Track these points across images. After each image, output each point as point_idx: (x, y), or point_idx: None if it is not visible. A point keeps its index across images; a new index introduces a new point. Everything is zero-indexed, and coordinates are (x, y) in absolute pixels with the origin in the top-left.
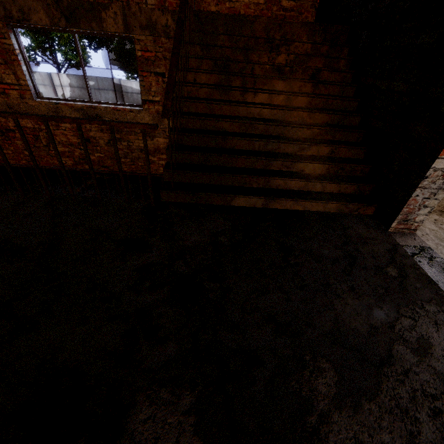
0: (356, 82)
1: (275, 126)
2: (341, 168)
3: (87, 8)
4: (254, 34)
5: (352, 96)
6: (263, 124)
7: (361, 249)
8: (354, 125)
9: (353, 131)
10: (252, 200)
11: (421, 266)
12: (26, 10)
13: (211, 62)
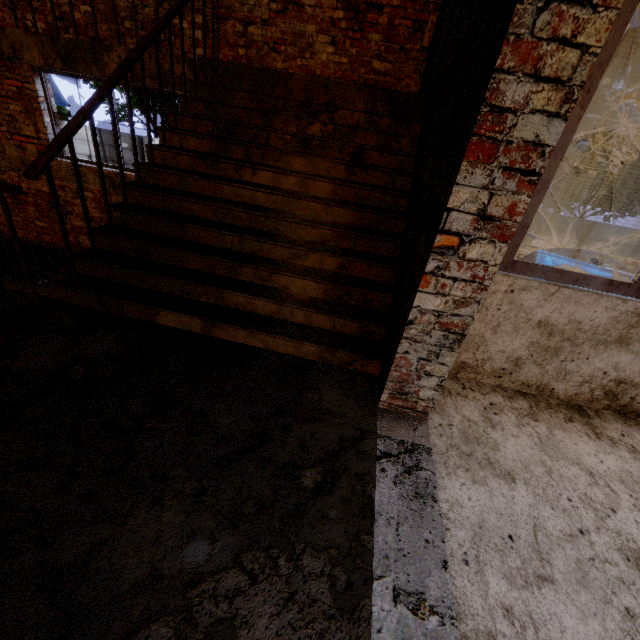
0: (414, 171)
1: (264, 218)
2: (347, 293)
3: (87, 49)
4: (290, 95)
5: (408, 191)
6: (247, 213)
7: (294, 427)
8: (396, 232)
9: (383, 240)
10: (185, 320)
11: (376, 480)
12: (19, 47)
13: (212, 124)
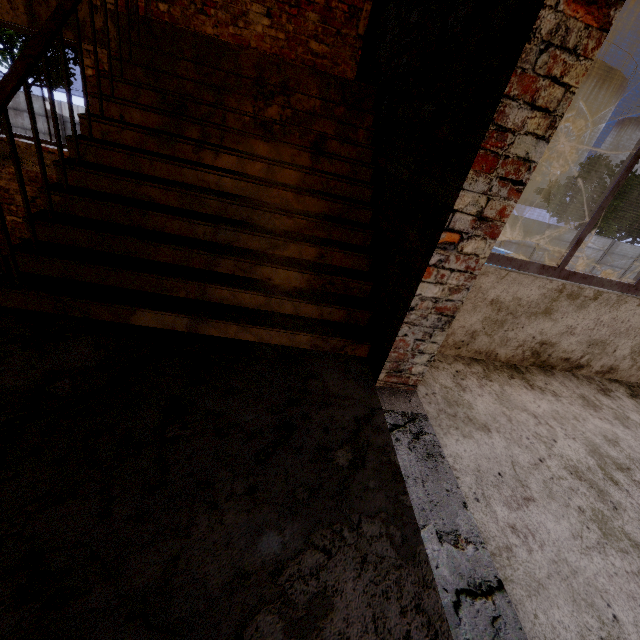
0: (374, 163)
1: (236, 206)
2: (330, 282)
3: None
4: (240, 70)
5: (369, 182)
6: (218, 200)
7: (313, 414)
8: (364, 221)
9: (356, 229)
10: (167, 319)
11: (395, 449)
12: None
13: (157, 96)
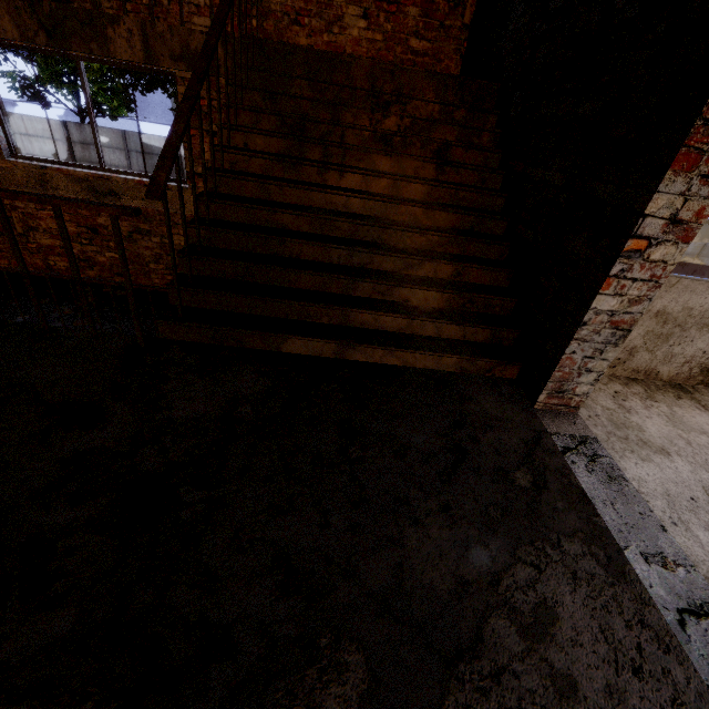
0: (504, 168)
1: (367, 227)
2: (470, 301)
3: (84, 20)
4: (352, 82)
5: (498, 189)
6: (349, 222)
7: (480, 437)
8: (497, 233)
9: (493, 243)
10: (315, 345)
11: (573, 471)
12: None
13: (276, 119)
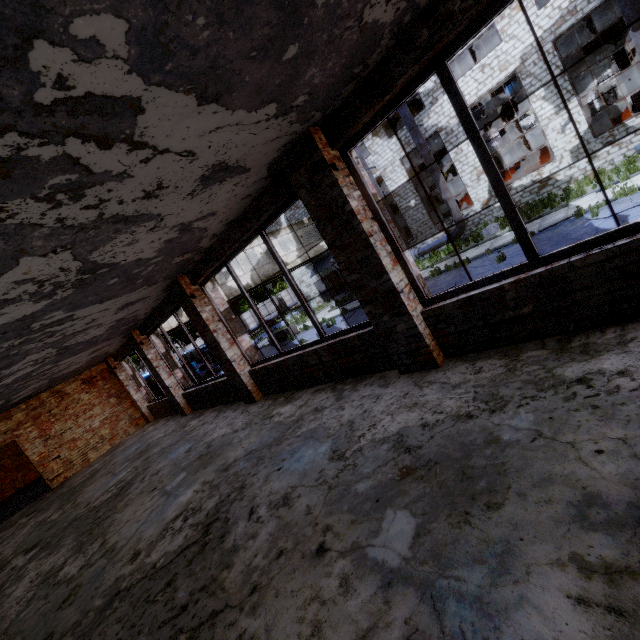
0: None
1: None
2: None
3: None
4: None
5: None
6: None
7: None
8: None
9: None
10: None
11: None
12: None
13: None
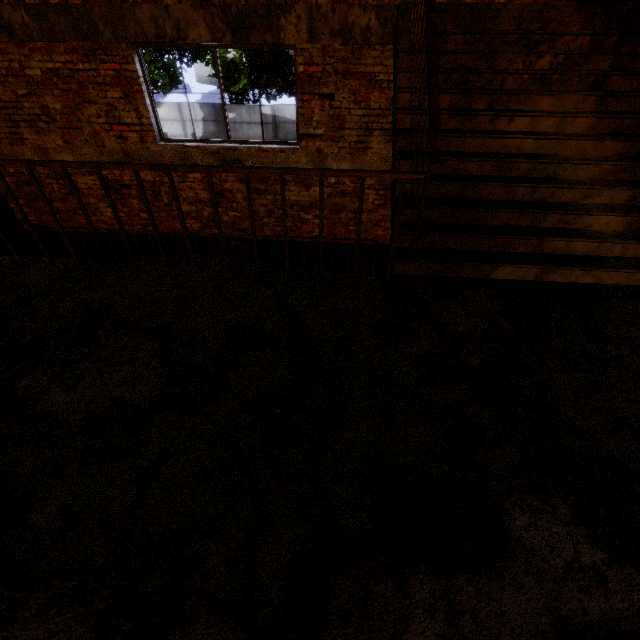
0: None
1: (545, 164)
2: None
3: (262, 14)
4: (498, 28)
5: None
6: (529, 162)
7: None
8: None
9: None
10: (521, 271)
11: None
12: (183, 25)
13: (443, 77)
